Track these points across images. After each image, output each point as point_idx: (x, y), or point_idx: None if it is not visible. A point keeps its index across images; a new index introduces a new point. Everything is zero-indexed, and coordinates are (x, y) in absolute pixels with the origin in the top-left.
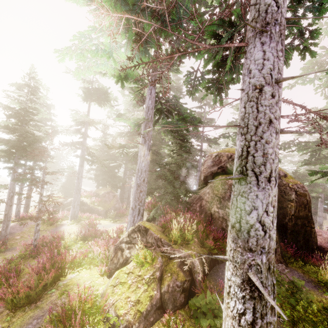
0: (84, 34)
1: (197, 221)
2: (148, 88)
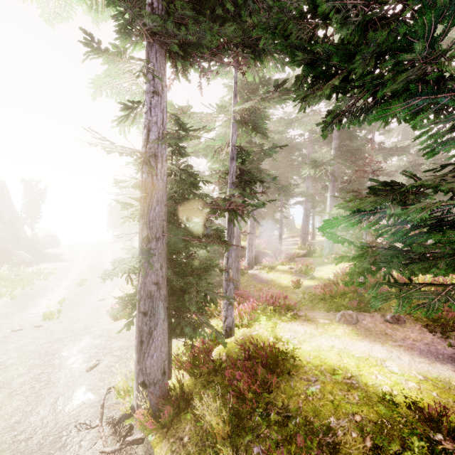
0: None
1: None
2: None
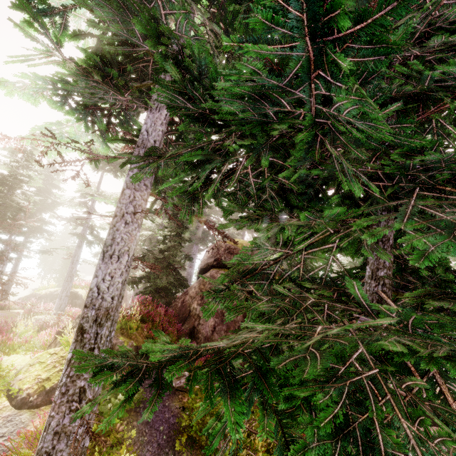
0: (44, 126)
1: (162, 314)
2: None
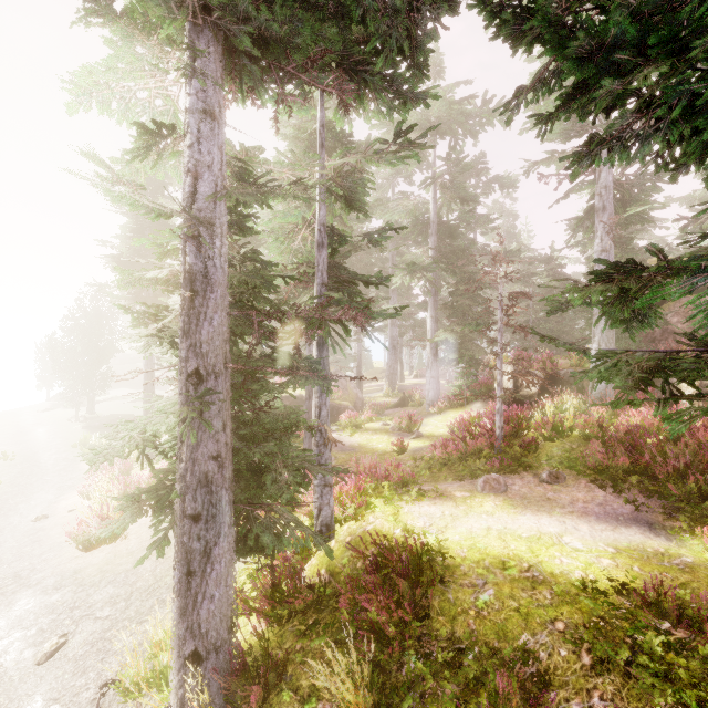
0: None
1: None
2: (603, 153)
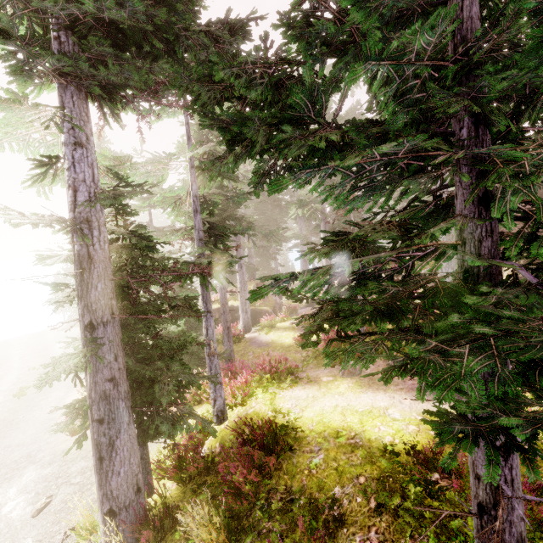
0: None
1: None
2: None
